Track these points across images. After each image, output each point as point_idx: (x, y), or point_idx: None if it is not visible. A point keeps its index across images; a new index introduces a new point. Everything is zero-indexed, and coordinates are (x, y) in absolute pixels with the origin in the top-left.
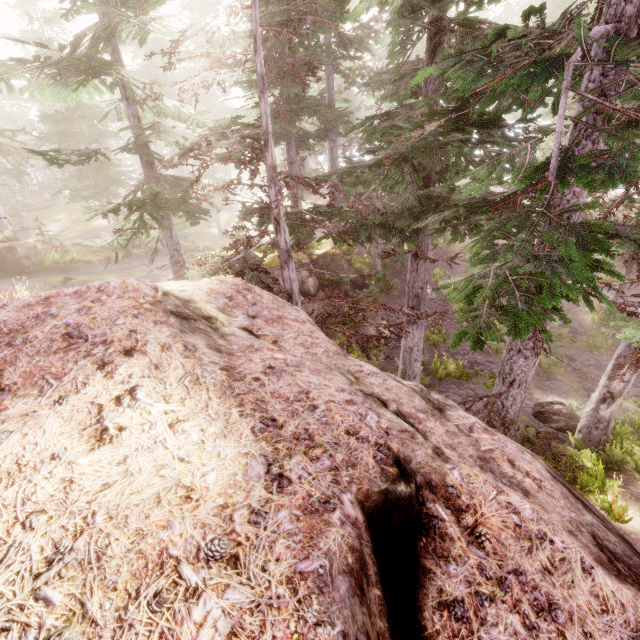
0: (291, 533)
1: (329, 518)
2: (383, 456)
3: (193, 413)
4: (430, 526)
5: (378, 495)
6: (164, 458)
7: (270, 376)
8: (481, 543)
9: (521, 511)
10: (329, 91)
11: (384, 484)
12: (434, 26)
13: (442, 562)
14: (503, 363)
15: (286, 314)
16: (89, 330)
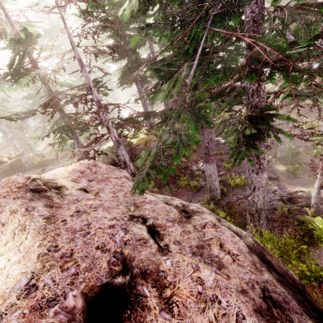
0: None
1: (46, 312)
2: (115, 260)
3: (8, 250)
4: (136, 302)
5: (99, 287)
6: None
7: (74, 217)
8: (171, 308)
9: (205, 282)
10: (152, 53)
11: (106, 279)
12: None
13: None
14: (247, 178)
15: (112, 175)
16: None
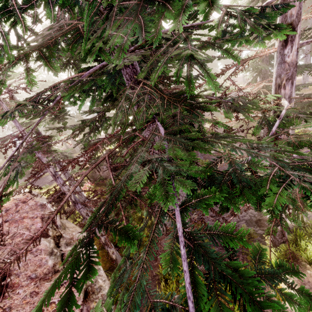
0: None
1: None
2: None
3: None
4: None
5: None
6: None
7: None
8: None
9: None
10: None
11: None
12: None
13: None
14: None
15: (30, 214)
16: None
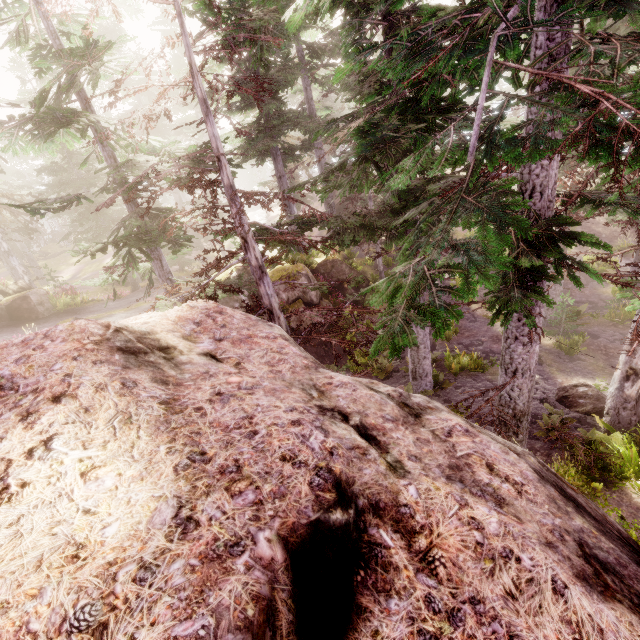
0: (179, 588)
1: (232, 564)
2: (321, 481)
3: (113, 457)
4: (371, 556)
5: (306, 528)
6: (65, 512)
7: (215, 404)
8: (434, 569)
9: (485, 526)
10: (308, 102)
11: (315, 514)
12: (387, 21)
13: (382, 597)
14: (502, 353)
15: (257, 332)
16: (22, 380)
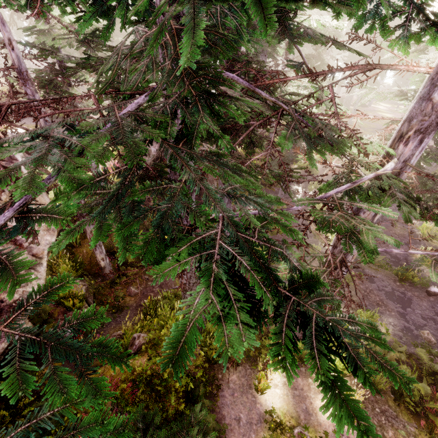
0: None
1: None
2: None
3: None
4: None
5: None
6: None
7: None
8: None
9: None
10: None
11: None
12: None
13: None
14: None
15: None
16: None
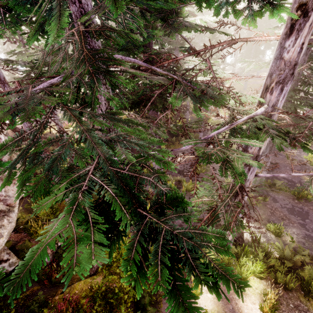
0: None
1: None
2: None
3: None
4: None
5: None
6: None
7: None
8: None
9: None
10: None
11: None
12: None
13: None
14: None
15: None
16: None
